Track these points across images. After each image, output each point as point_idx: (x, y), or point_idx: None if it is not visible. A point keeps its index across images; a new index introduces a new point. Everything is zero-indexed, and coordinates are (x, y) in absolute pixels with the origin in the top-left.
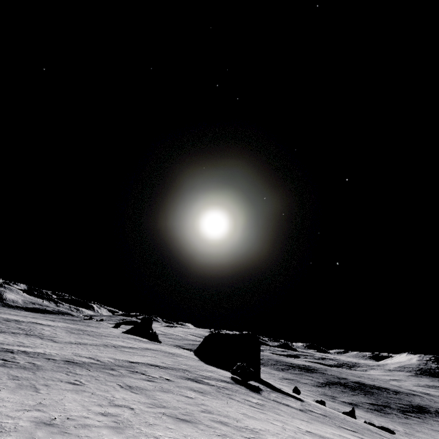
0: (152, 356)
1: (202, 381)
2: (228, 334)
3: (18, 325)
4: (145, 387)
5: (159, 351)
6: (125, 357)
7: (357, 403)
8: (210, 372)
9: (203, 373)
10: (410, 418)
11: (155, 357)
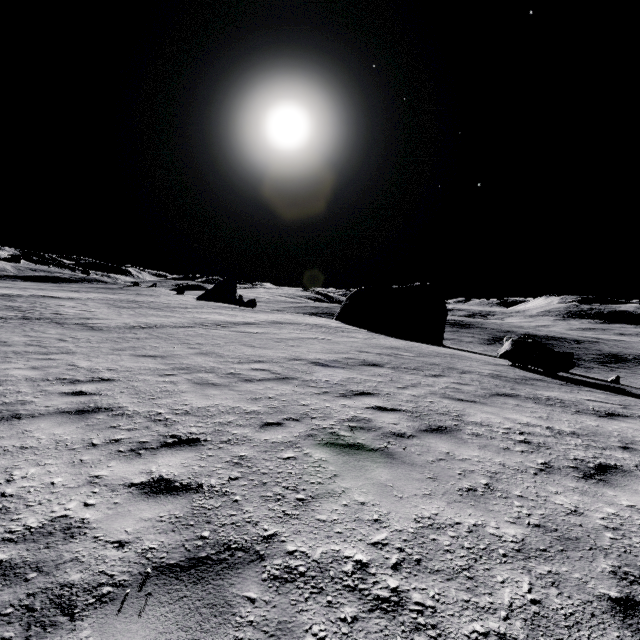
0: (312, 337)
1: (565, 403)
2: (388, 289)
3: (8, 302)
4: None
5: (300, 325)
6: (281, 350)
7: None
8: (458, 358)
9: (469, 366)
10: (615, 370)
11: (319, 338)
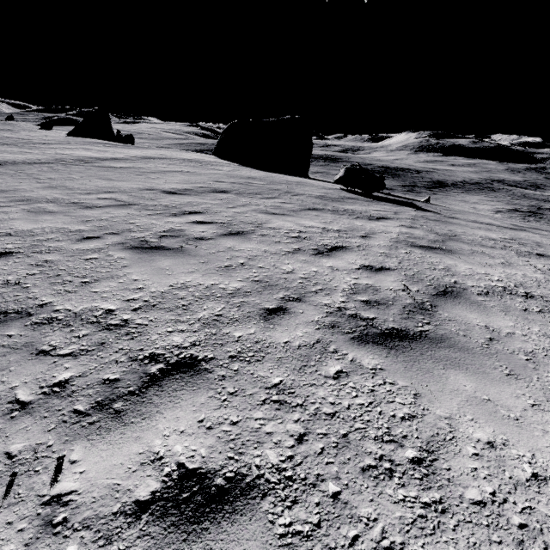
0: (177, 171)
1: (355, 213)
2: (261, 122)
3: None
4: (381, 295)
5: (171, 160)
6: (138, 182)
7: (391, 188)
8: (302, 185)
9: (305, 191)
10: (436, 193)
11: (184, 171)
